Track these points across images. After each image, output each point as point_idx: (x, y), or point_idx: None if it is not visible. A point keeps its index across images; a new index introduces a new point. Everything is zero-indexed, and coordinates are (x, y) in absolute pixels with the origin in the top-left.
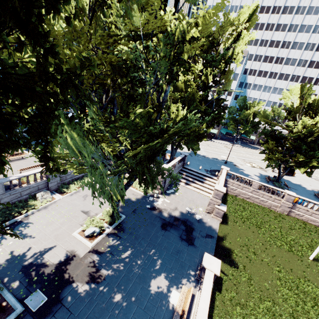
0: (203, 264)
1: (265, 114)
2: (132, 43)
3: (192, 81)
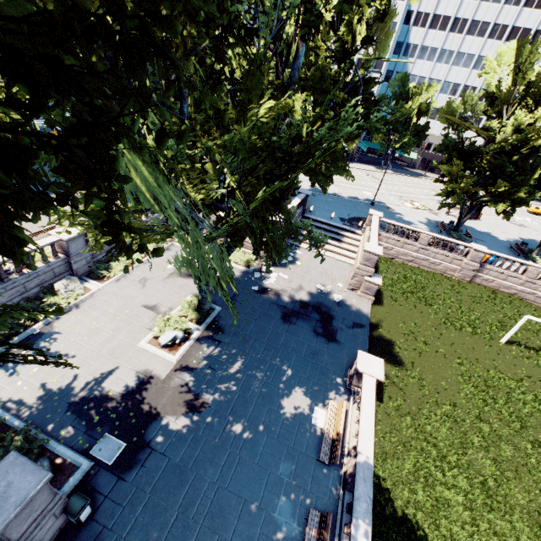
0: (359, 368)
1: (450, 108)
2: None
3: (320, 40)
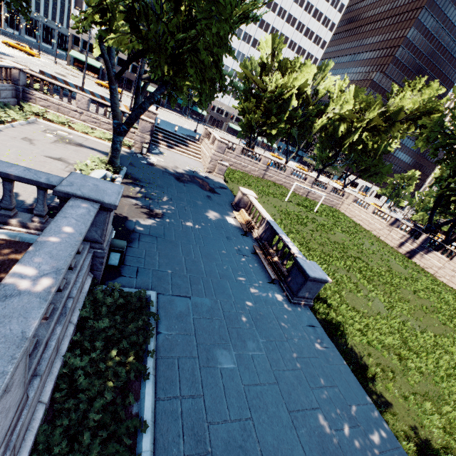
0: (244, 192)
1: (246, 64)
2: None
3: None
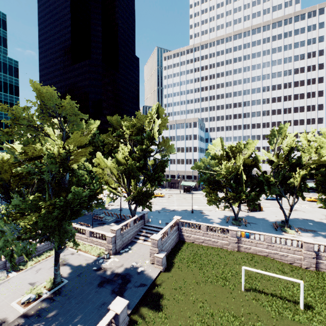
0: (109, 306)
1: (197, 166)
2: (33, 161)
3: (129, 156)
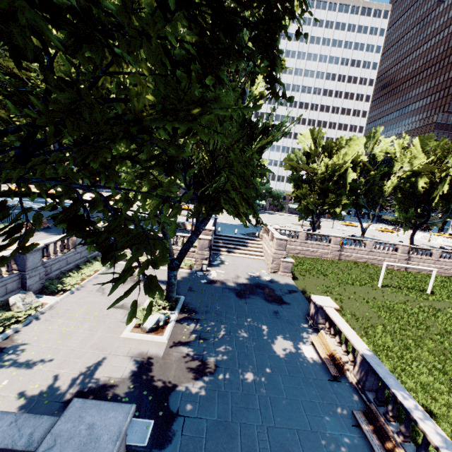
0: (318, 303)
1: (290, 159)
2: None
3: None
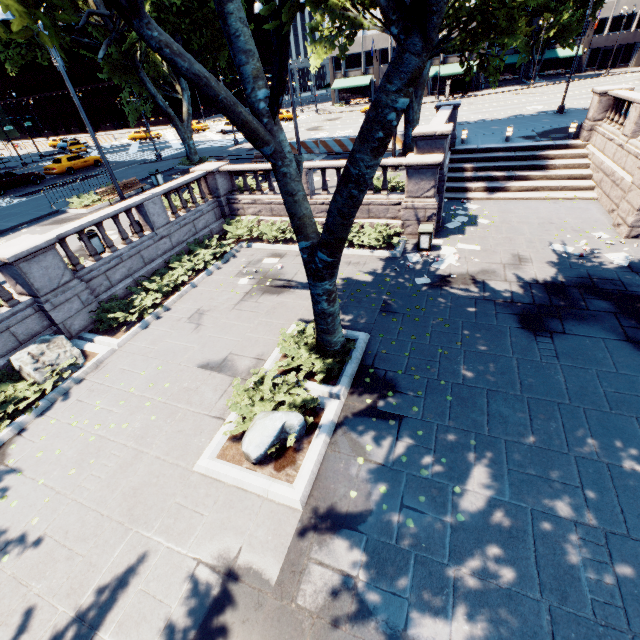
0: None
1: None
2: None
3: None
